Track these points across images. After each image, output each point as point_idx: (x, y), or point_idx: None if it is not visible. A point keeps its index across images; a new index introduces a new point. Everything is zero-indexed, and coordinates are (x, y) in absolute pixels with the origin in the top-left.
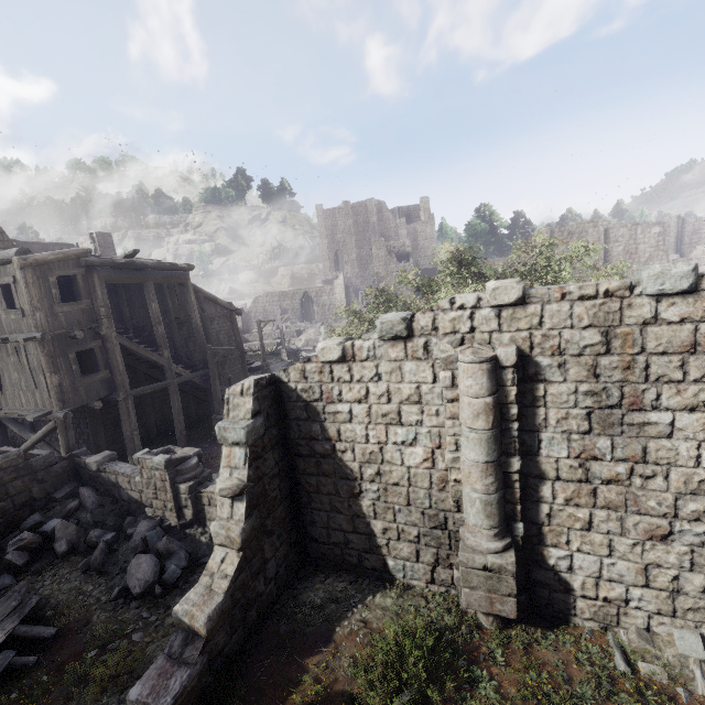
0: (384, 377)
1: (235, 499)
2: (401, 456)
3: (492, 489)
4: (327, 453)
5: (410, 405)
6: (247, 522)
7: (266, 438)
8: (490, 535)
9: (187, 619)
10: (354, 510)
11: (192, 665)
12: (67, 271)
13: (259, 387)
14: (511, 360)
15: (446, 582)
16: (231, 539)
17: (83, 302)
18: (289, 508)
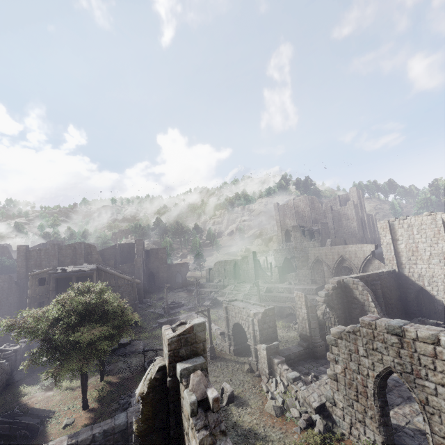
0: None
1: None
2: None
3: None
4: None
5: None
6: None
7: None
8: None
9: None
10: None
11: None
12: (43, 276)
13: None
14: None
15: None
16: None
17: (46, 285)
18: None
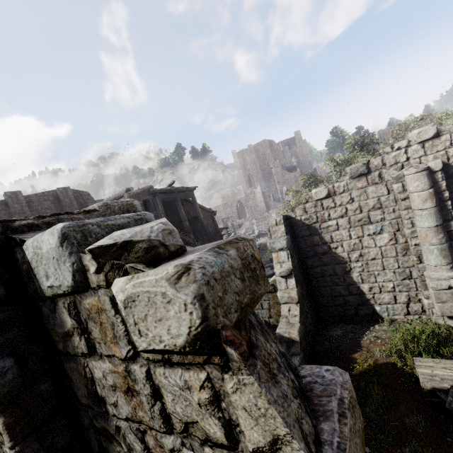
0: (356, 199)
1: (287, 278)
2: (374, 241)
3: (444, 241)
4: (325, 251)
5: (375, 211)
6: (297, 289)
7: (292, 247)
8: (448, 269)
9: (287, 334)
10: (347, 281)
11: (298, 354)
12: (146, 197)
13: (284, 220)
14: (439, 167)
15: (418, 311)
16: (292, 297)
17: (154, 212)
18: (307, 288)
